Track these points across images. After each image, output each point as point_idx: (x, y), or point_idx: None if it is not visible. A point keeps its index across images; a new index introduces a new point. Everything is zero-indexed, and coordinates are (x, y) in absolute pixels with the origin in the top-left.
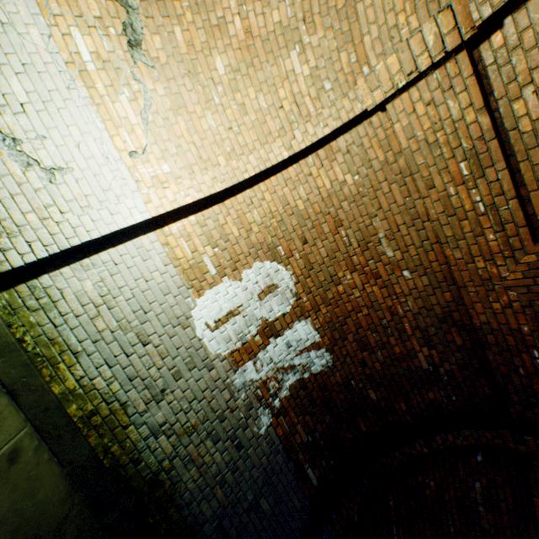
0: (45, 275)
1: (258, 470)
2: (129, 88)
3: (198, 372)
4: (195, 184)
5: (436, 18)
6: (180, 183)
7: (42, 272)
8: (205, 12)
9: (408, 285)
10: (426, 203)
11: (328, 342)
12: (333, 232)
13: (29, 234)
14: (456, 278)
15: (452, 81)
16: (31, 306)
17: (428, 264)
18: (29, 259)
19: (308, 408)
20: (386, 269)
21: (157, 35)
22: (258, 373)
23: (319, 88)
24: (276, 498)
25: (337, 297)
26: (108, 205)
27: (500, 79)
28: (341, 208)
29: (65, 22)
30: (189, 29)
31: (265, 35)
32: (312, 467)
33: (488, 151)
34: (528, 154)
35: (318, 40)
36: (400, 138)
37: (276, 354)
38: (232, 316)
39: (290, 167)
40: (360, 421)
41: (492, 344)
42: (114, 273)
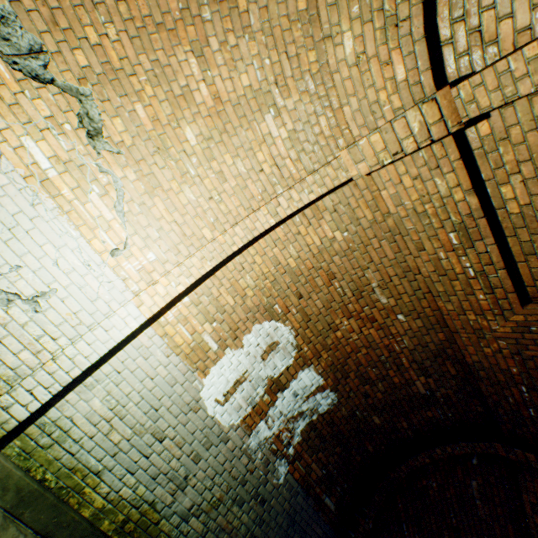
0: (52, 408)
1: (282, 515)
2: (97, 182)
3: (215, 448)
4: (185, 270)
5: (421, 108)
6: (169, 273)
7: (48, 406)
8: (166, 82)
9: (403, 326)
10: (417, 262)
11: (331, 383)
12: (326, 284)
13: (27, 382)
14: (449, 325)
15: (439, 161)
16: (45, 444)
17: (421, 310)
18: (34, 407)
19: (320, 445)
20: (381, 314)
21: (117, 118)
22: (270, 429)
23: (299, 150)
24: (301, 533)
25: (336, 342)
26: (99, 314)
27: (487, 163)
28: (333, 262)
29: (13, 133)
30: (151, 103)
31: (236, 99)
32: (329, 496)
33: (477, 227)
34: (516, 232)
35: (294, 103)
36: (388, 204)
37: (285, 406)
38: (239, 384)
39: (278, 227)
40: (367, 444)
41: (484, 377)
42: (119, 381)
